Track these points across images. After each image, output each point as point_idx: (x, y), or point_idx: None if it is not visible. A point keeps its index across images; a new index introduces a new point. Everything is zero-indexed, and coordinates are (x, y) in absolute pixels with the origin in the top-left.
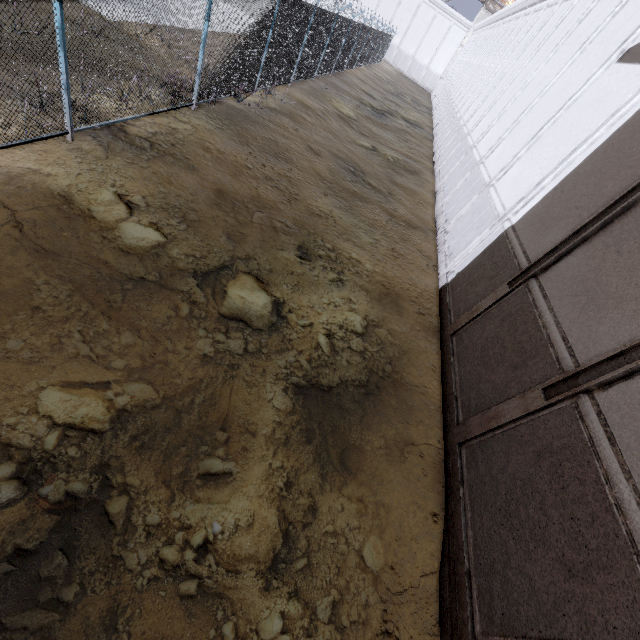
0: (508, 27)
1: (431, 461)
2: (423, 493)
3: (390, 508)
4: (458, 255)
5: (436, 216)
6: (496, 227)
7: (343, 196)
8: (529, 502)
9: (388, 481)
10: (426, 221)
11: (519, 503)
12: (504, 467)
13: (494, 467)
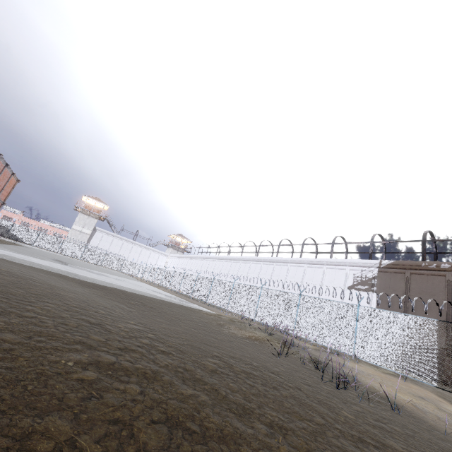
0: (231, 264)
1: None
2: None
3: None
4: None
5: None
6: None
7: None
8: None
9: None
10: None
11: None
12: None
13: None
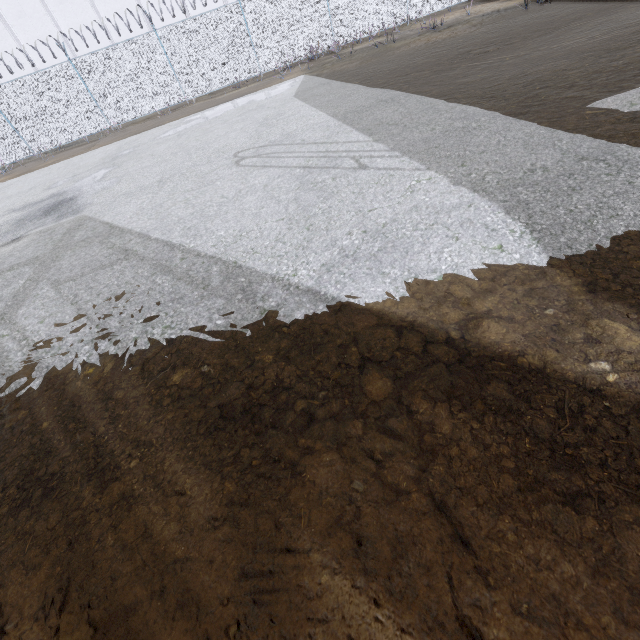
0: None
1: None
2: None
3: None
4: None
5: None
6: None
7: None
8: None
9: None
10: None
11: None
12: None
13: None
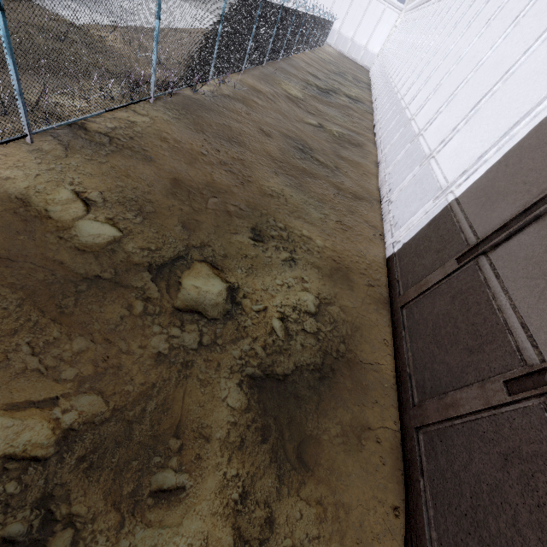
0: (438, 7)
1: (388, 446)
2: (382, 485)
3: (350, 507)
4: (403, 225)
5: (380, 185)
6: (440, 199)
7: (293, 174)
8: (499, 514)
9: (346, 475)
10: (371, 191)
11: (487, 512)
12: (467, 465)
13: (455, 462)
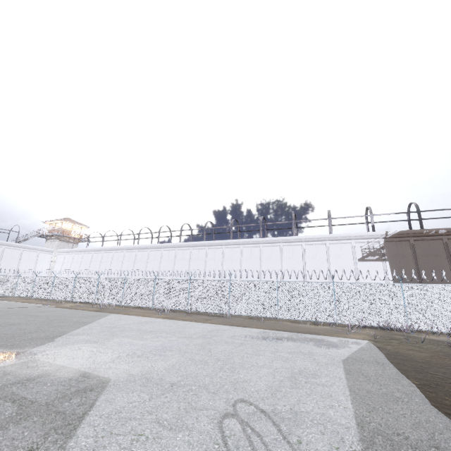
0: (191, 252)
1: None
2: None
3: None
4: None
5: None
6: None
7: None
8: None
9: None
10: None
11: None
12: None
13: None
